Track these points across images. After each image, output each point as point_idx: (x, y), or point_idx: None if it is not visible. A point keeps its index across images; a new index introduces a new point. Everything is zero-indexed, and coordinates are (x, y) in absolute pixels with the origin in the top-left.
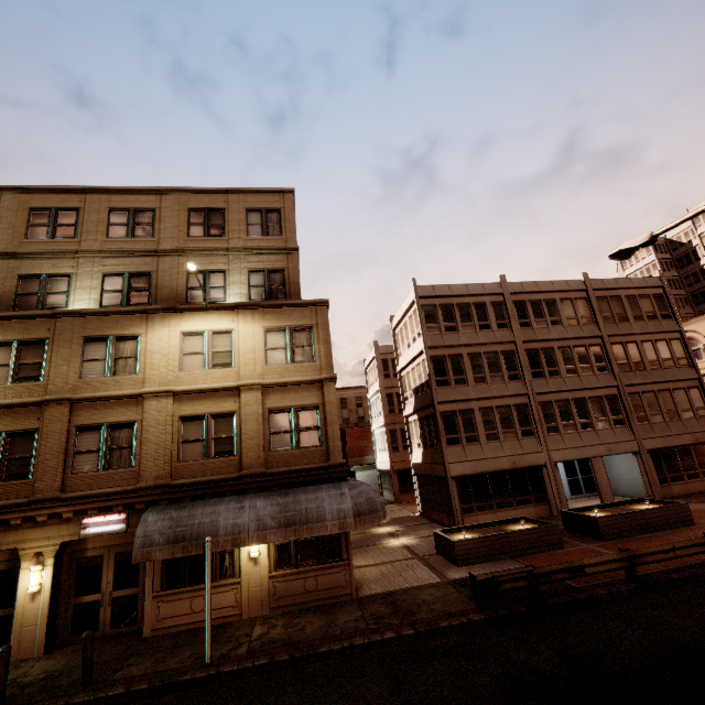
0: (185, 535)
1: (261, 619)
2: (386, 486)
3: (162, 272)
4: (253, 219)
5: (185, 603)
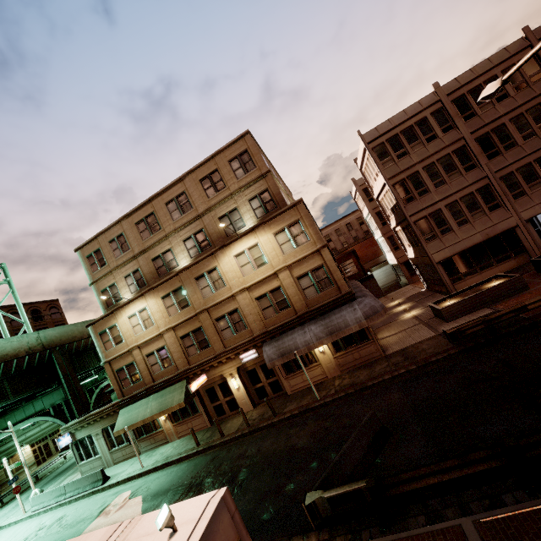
0: (285, 352)
1: (337, 377)
2: (400, 274)
3: (207, 226)
4: (235, 166)
5: (299, 378)
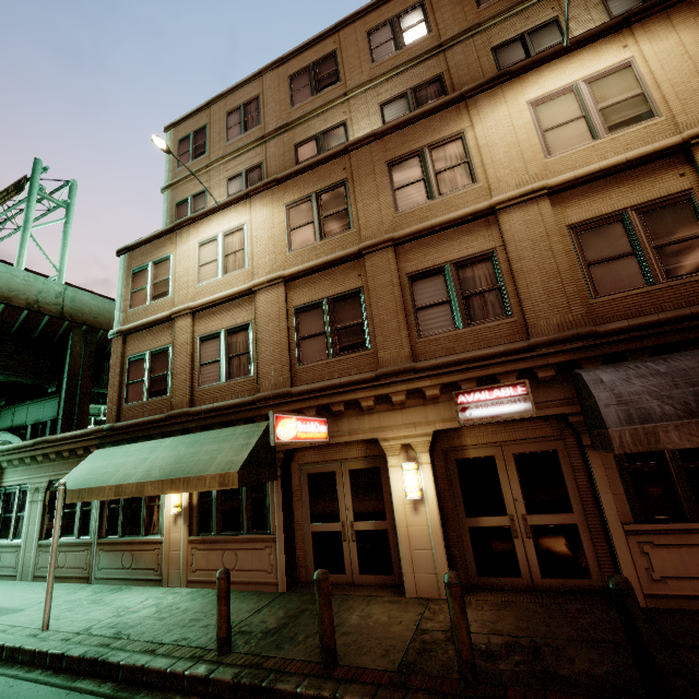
0: None
1: None
2: None
3: (455, 68)
4: None
5: None
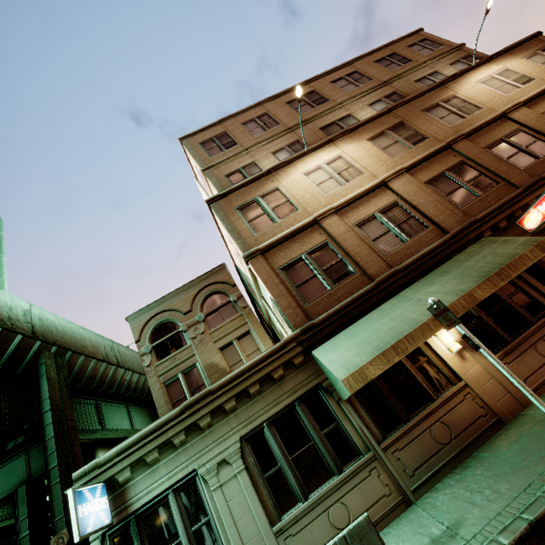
0: None
1: None
2: None
3: (400, 89)
4: (417, 48)
5: None
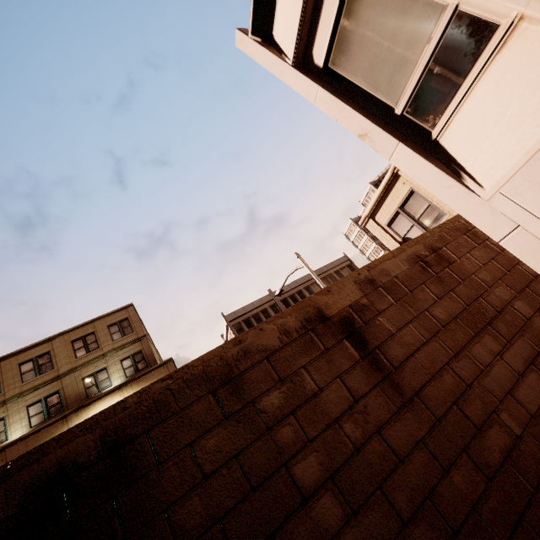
0: None
1: None
2: None
3: (66, 387)
4: (114, 330)
5: None
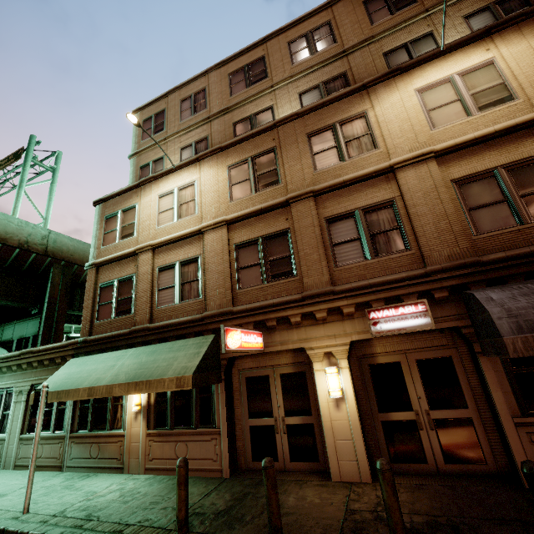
0: None
1: None
2: None
3: (355, 67)
4: None
5: None
